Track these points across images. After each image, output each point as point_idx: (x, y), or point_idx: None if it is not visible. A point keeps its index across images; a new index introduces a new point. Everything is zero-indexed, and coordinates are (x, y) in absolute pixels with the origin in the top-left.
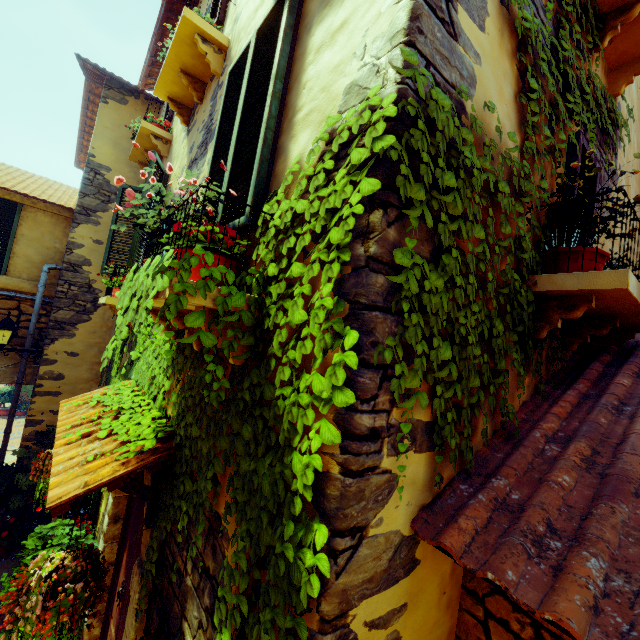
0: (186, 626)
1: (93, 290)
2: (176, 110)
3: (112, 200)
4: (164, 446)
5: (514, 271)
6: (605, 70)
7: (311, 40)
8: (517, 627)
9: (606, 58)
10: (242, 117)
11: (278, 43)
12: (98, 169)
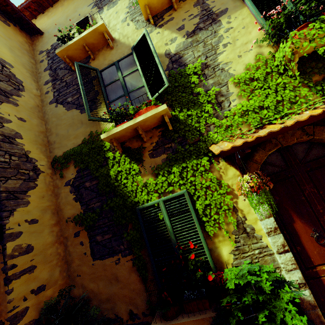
0: None
1: (30, 159)
2: (149, 13)
3: (21, 89)
4: None
5: None
6: None
7: None
8: None
9: None
10: None
11: None
12: (3, 63)
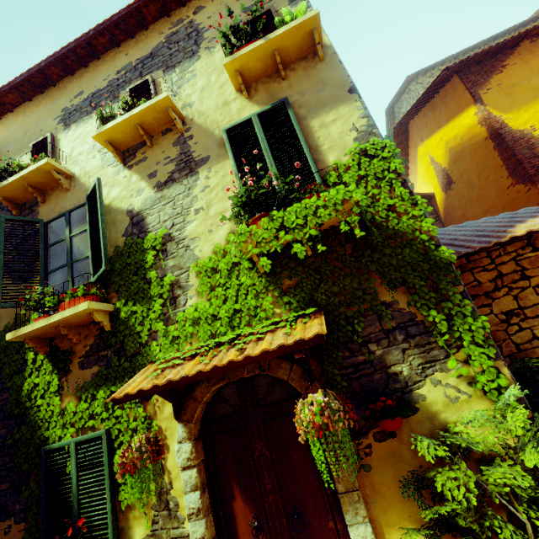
0: (393, 368)
1: None
2: (113, 151)
3: None
4: (317, 310)
5: None
6: None
7: (311, 123)
8: None
9: None
10: (269, 149)
11: (294, 121)
12: None
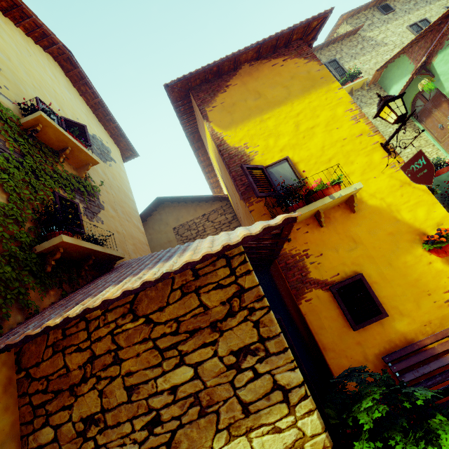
0: None
1: None
2: None
3: None
4: None
5: (19, 247)
6: (74, 168)
7: None
8: (42, 387)
9: (72, 164)
10: None
11: None
12: None
